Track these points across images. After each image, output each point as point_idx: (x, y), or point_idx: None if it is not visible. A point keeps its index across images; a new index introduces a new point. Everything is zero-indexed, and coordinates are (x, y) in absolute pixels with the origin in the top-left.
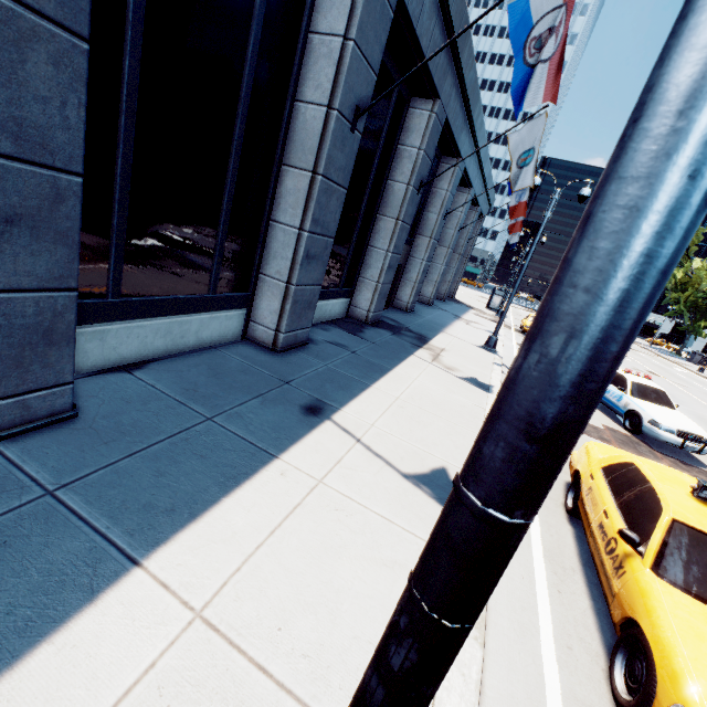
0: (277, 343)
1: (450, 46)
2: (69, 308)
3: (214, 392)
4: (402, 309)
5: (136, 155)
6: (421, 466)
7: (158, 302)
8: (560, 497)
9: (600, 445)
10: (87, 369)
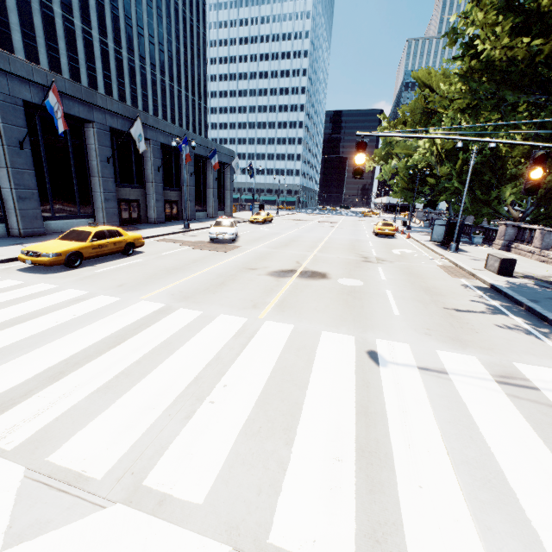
0: (22, 234)
1: (85, 102)
2: None
3: None
4: (153, 223)
5: None
6: None
7: None
8: None
9: None
10: None
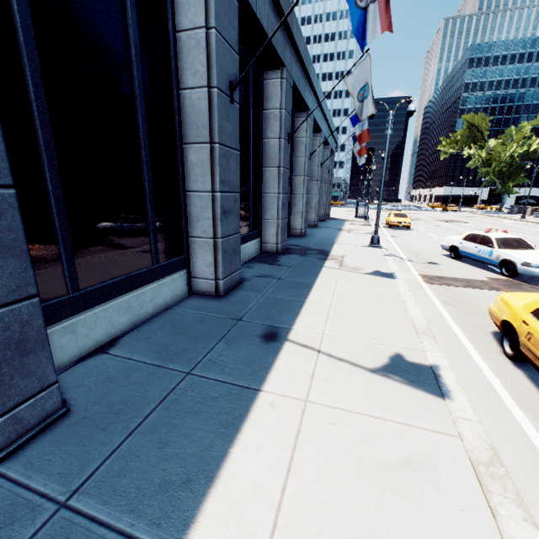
0: (219, 289)
1: (282, 25)
2: (34, 315)
3: (184, 347)
4: (298, 235)
5: (60, 162)
6: (379, 357)
7: (113, 284)
8: (495, 347)
9: (512, 294)
10: (67, 362)
